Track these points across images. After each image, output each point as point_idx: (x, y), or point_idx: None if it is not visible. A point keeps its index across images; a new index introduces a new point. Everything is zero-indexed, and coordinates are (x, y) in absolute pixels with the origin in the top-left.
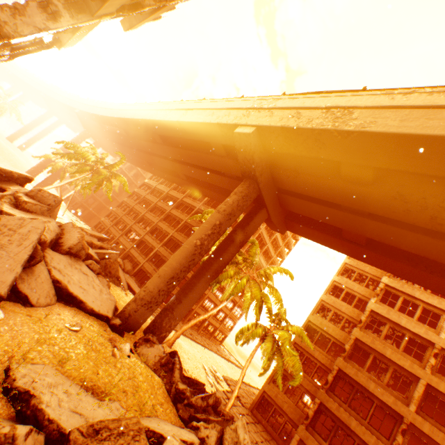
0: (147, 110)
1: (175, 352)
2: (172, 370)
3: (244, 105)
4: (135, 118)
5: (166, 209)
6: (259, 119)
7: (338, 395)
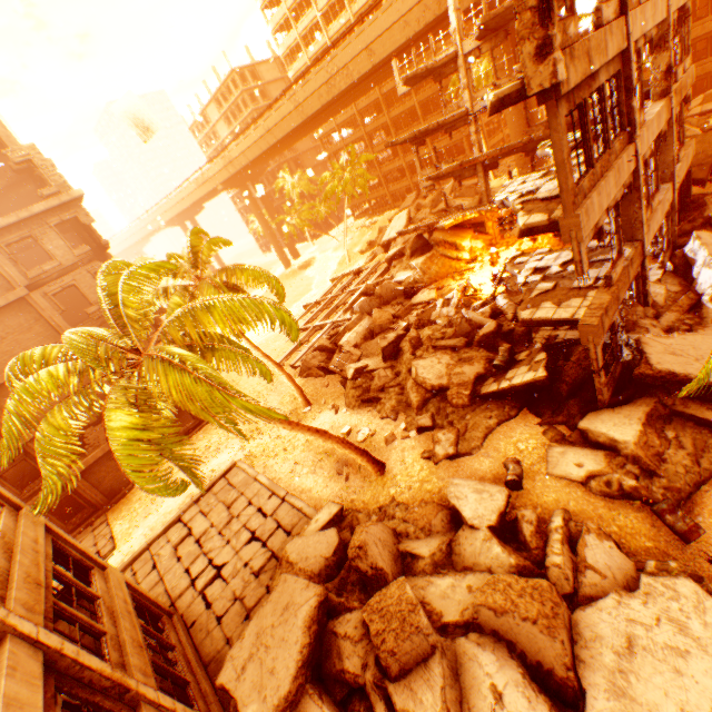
0: (312, 97)
1: None
2: None
3: None
4: (312, 115)
5: (384, 123)
6: None
7: (696, 20)
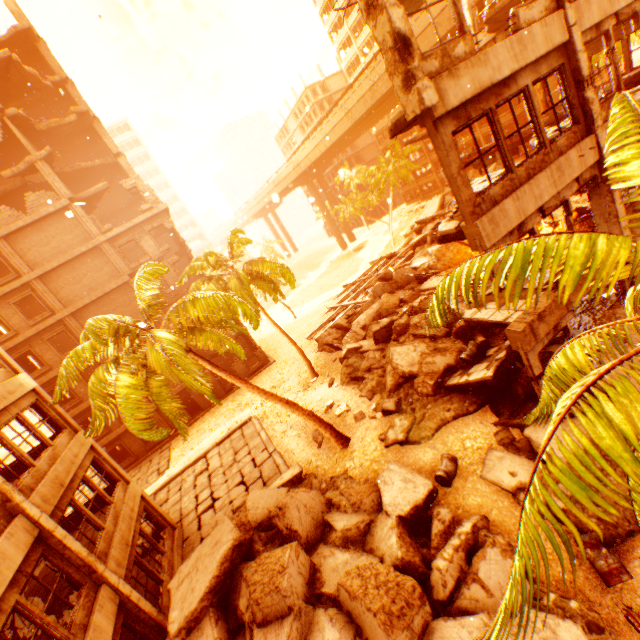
0: (358, 103)
1: None
2: None
3: None
4: (359, 118)
5: None
6: None
7: None
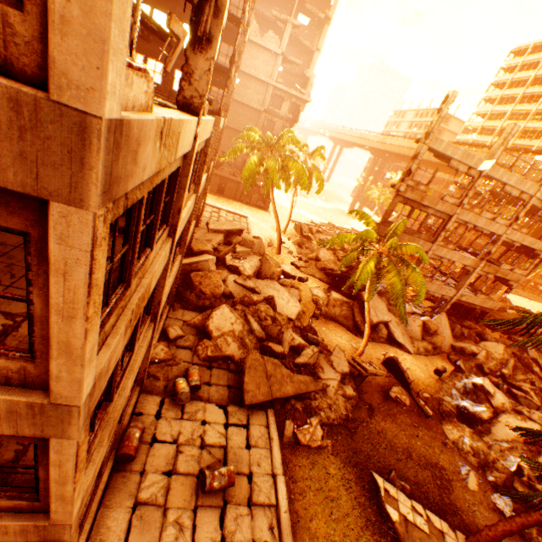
0: None
1: (504, 297)
2: (505, 302)
3: (524, 164)
4: (431, 161)
5: None
6: (536, 179)
7: None
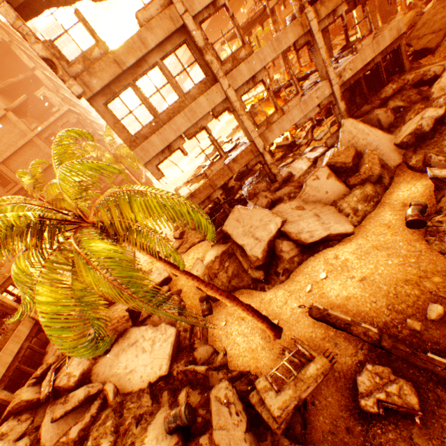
0: None
1: (409, 4)
2: (415, 7)
3: None
4: None
5: None
6: None
7: None
